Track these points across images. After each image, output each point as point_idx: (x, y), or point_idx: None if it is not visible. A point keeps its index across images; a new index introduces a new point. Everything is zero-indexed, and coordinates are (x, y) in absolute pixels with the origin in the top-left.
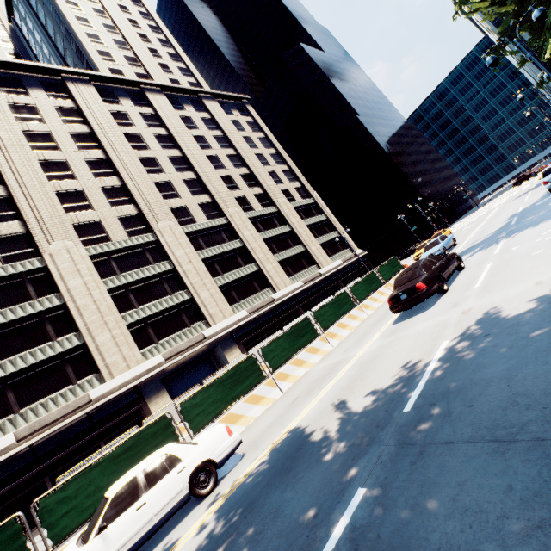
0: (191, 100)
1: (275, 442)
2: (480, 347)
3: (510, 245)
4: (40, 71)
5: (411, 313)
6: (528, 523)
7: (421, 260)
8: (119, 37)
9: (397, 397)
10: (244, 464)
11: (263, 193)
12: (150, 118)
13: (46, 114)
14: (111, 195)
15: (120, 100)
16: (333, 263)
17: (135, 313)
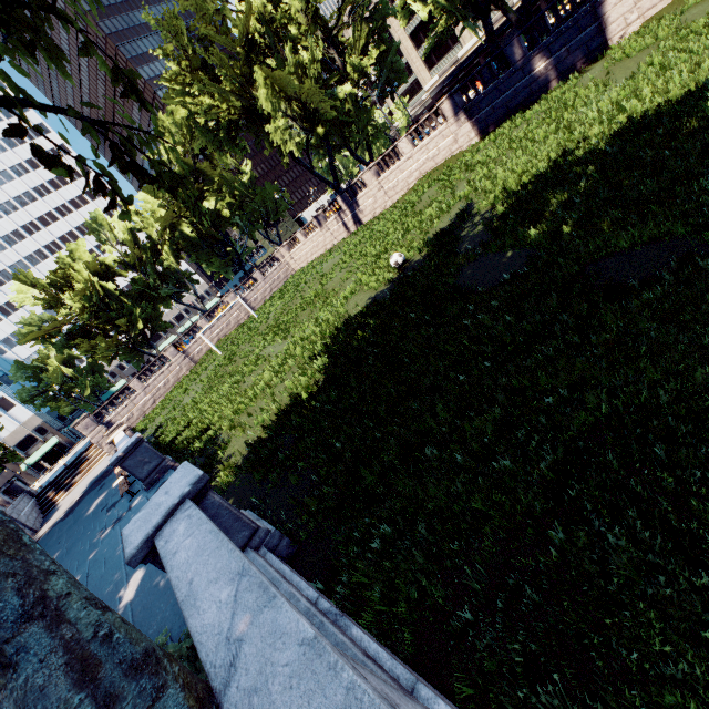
0: None
1: None
2: None
3: None
4: None
5: None
6: None
7: None
8: None
9: None
10: None
11: None
12: None
13: None
14: None
15: None
16: None
17: None
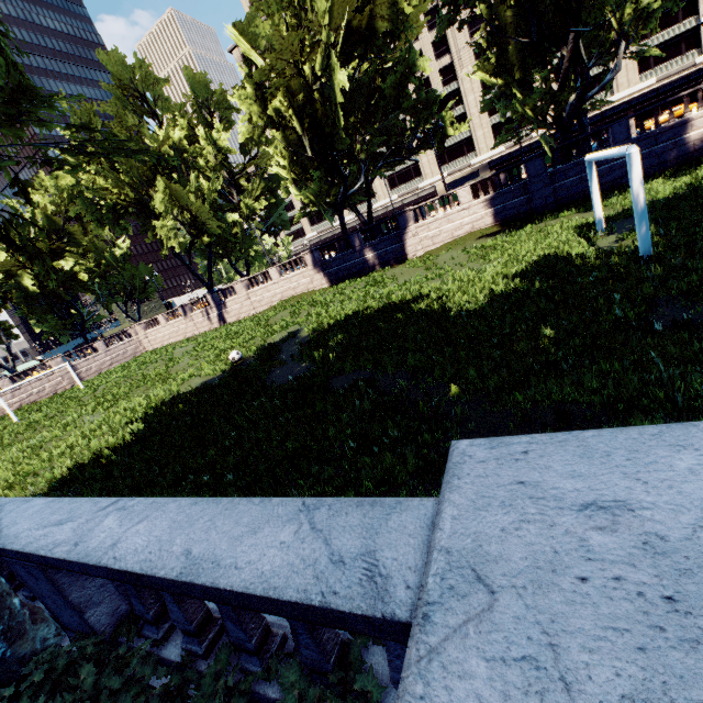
0: None
1: None
2: None
3: None
4: None
5: None
6: None
7: None
8: None
9: None
10: None
11: None
12: None
13: None
14: (437, 47)
15: None
16: (638, 85)
17: None
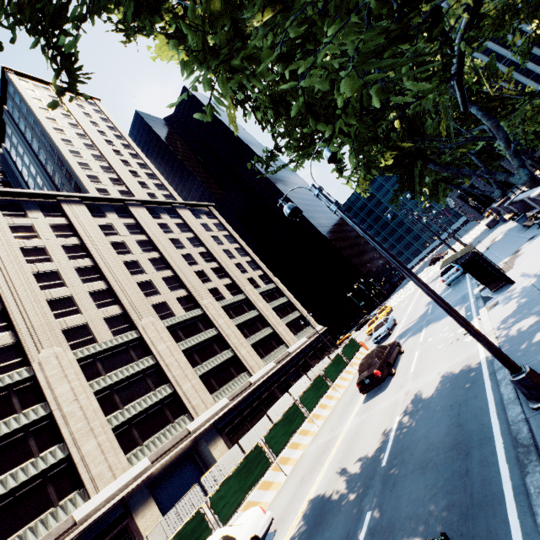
0: (166, 209)
1: (300, 511)
2: (415, 419)
3: (428, 336)
4: (39, 196)
5: (374, 393)
6: (431, 495)
7: (374, 350)
8: (105, 163)
9: (377, 458)
10: (280, 535)
11: (232, 282)
12: (132, 227)
13: (41, 231)
14: (98, 297)
15: (106, 214)
16: (299, 340)
17: (120, 415)
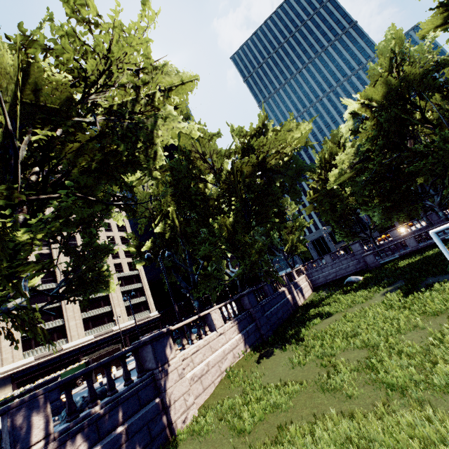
0: None
1: None
2: None
3: None
4: None
5: None
6: None
7: None
8: None
9: None
10: None
11: None
12: None
13: None
14: None
15: None
16: (129, 321)
17: None
